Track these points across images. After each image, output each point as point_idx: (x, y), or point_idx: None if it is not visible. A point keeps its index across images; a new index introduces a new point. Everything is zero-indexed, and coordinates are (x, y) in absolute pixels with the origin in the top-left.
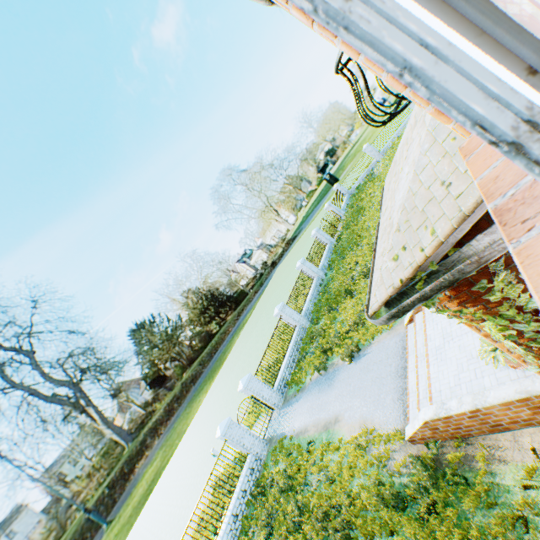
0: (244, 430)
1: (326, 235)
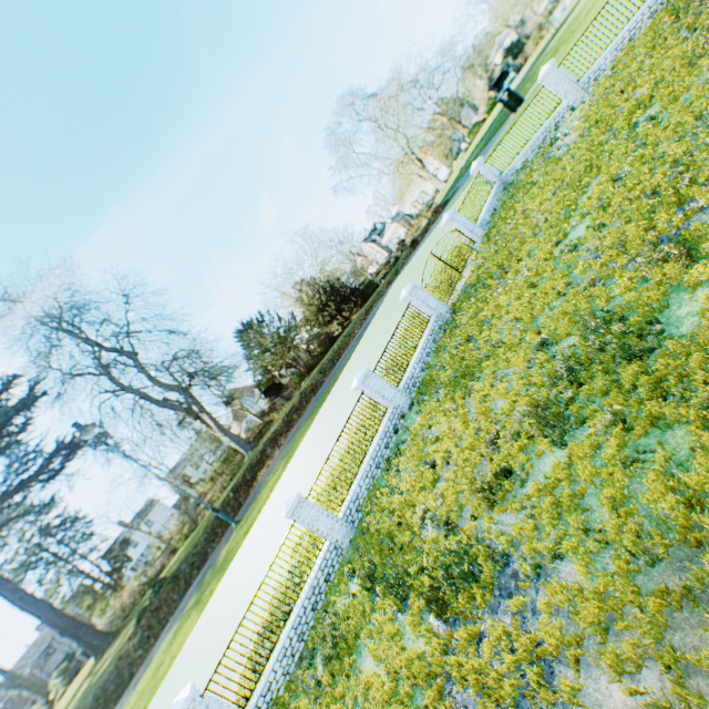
0: None
1: (431, 299)
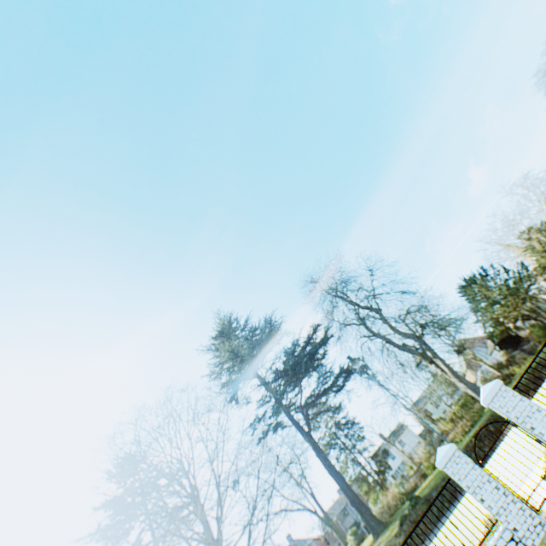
0: (482, 476)
1: None
